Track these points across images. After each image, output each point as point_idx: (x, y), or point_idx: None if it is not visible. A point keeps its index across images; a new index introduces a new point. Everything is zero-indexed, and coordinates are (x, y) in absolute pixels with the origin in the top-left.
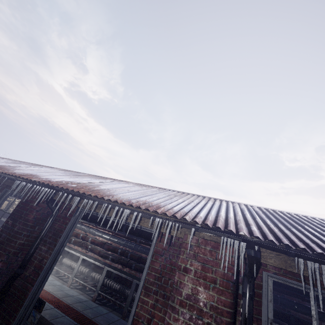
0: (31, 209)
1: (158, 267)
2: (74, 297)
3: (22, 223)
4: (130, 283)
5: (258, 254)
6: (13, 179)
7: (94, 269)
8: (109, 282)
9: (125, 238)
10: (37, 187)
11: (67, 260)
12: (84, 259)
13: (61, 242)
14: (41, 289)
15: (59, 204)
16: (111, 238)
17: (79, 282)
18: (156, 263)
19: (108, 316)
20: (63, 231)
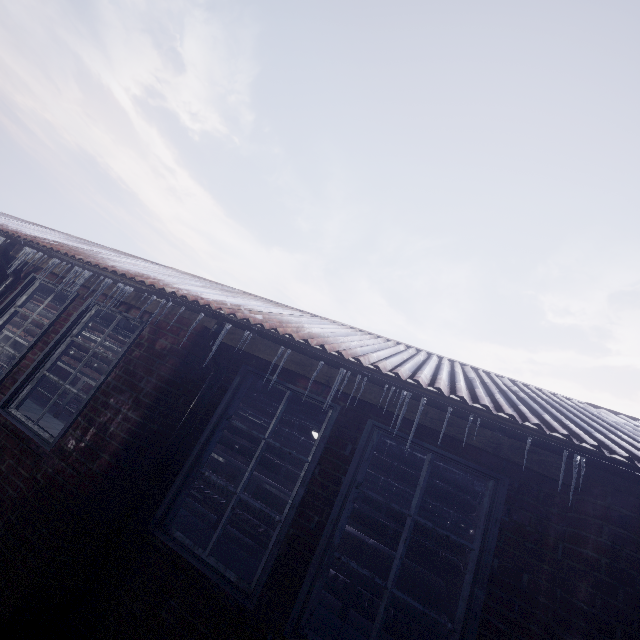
0: None
1: None
2: None
3: None
4: (64, 374)
5: (5, 245)
6: None
7: None
8: None
9: None
10: None
11: None
12: (20, 344)
13: None
14: None
15: None
16: None
17: None
18: None
19: None
20: None
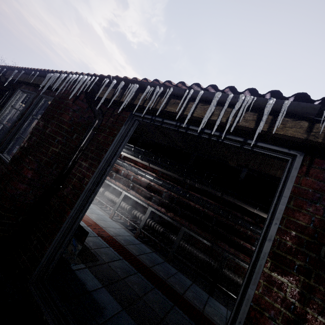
0: (66, 107)
1: (305, 223)
2: (117, 230)
3: (55, 124)
4: (174, 229)
5: None
6: (45, 72)
7: (135, 207)
8: (152, 223)
9: (171, 182)
10: (73, 76)
11: (108, 194)
12: (125, 196)
13: (107, 158)
14: (82, 215)
15: (105, 96)
16: (155, 180)
17: (121, 217)
18: (300, 214)
19: (152, 256)
20: (110, 145)
